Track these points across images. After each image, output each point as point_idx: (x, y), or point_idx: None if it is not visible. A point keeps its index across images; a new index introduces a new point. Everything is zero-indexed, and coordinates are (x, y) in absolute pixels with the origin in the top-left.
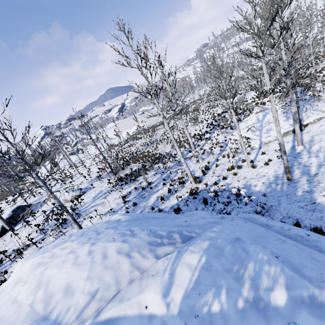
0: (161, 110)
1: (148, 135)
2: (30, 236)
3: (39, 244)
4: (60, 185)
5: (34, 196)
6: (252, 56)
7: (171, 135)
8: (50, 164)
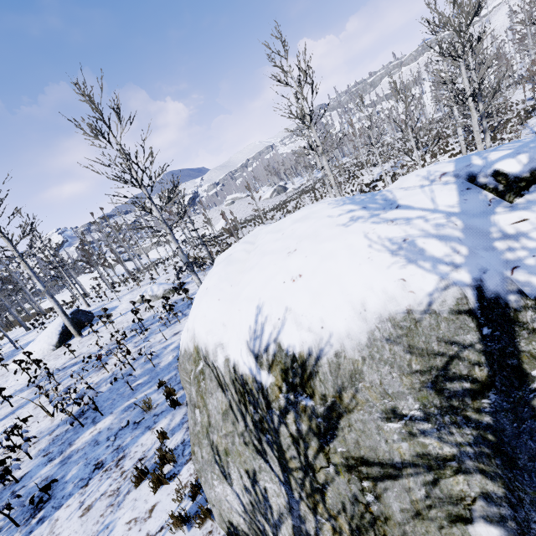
0: (320, 143)
1: (255, 222)
2: (117, 334)
3: (141, 336)
4: (128, 289)
5: (89, 305)
6: (451, 55)
7: (332, 177)
8: (85, 279)
